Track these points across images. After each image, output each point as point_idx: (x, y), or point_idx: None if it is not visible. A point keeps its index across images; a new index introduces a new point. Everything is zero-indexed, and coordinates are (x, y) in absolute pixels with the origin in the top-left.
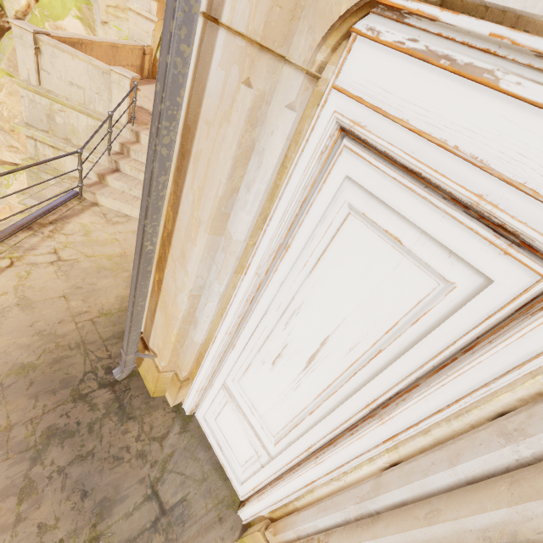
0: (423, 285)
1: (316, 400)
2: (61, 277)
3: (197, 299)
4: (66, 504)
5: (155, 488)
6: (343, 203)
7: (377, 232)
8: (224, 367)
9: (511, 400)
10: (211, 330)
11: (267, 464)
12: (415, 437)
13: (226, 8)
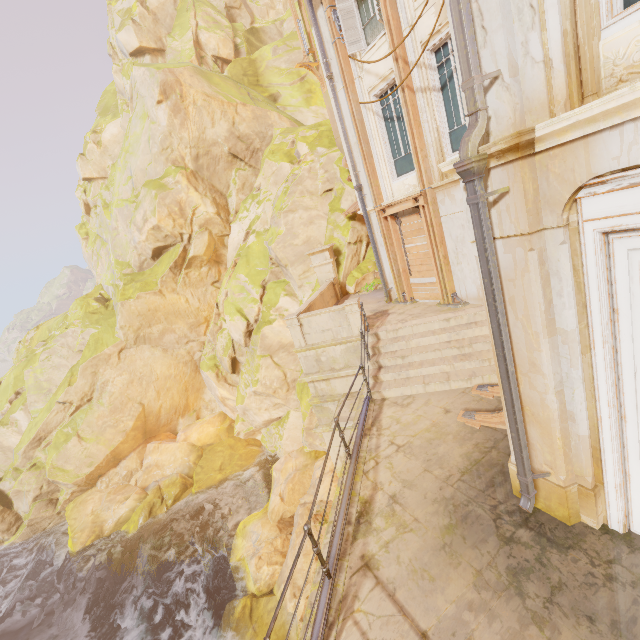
0: None
1: None
2: (411, 457)
3: (561, 394)
4: (581, 628)
5: None
6: (638, 263)
7: None
8: (628, 446)
9: None
10: (590, 416)
11: None
12: None
13: (496, 232)
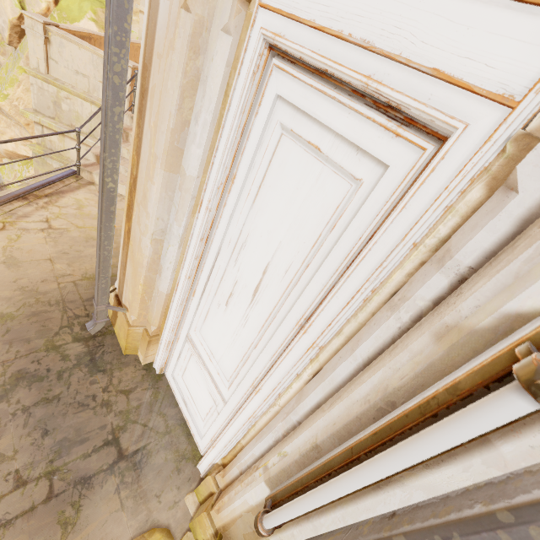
0: (340, 190)
1: (260, 333)
2: (50, 242)
3: (160, 244)
4: (26, 439)
5: (117, 435)
6: (276, 123)
7: (303, 146)
8: (187, 317)
9: (401, 277)
10: (175, 279)
11: (222, 410)
12: (331, 341)
13: None
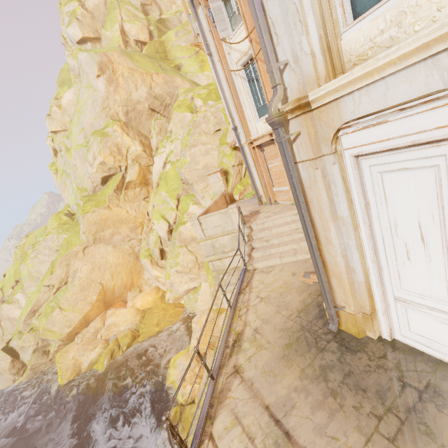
0: (430, 173)
1: (445, 257)
2: (269, 305)
3: (346, 256)
4: (358, 396)
5: (403, 381)
6: (375, 173)
7: (396, 172)
8: (386, 286)
9: None
10: (364, 269)
11: None
12: None
13: (297, 158)
